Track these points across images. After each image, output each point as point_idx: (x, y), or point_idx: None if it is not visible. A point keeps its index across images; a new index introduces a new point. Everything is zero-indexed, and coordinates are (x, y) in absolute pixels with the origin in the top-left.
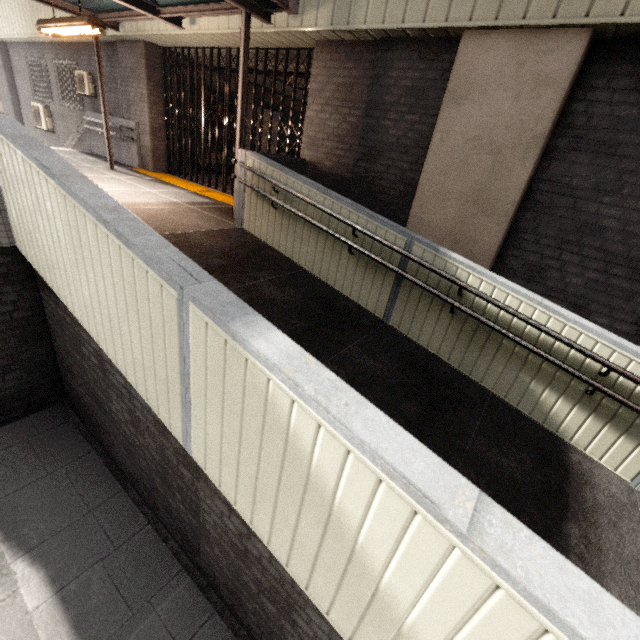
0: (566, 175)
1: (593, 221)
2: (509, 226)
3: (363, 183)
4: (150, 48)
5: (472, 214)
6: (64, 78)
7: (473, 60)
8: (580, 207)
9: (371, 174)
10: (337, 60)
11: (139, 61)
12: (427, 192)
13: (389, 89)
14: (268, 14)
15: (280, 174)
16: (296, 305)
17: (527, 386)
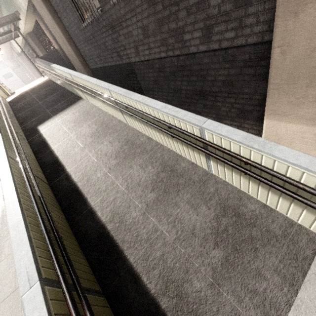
0: (65, 24)
1: (75, 33)
2: (72, 45)
3: (61, 49)
4: (29, 34)
5: (66, 47)
6: (32, 54)
7: (36, 6)
8: (72, 31)
9: (59, 46)
10: (37, 17)
11: (30, 40)
12: (61, 46)
13: (43, 20)
14: (18, 18)
15: (38, 62)
16: (46, 93)
17: (73, 89)
